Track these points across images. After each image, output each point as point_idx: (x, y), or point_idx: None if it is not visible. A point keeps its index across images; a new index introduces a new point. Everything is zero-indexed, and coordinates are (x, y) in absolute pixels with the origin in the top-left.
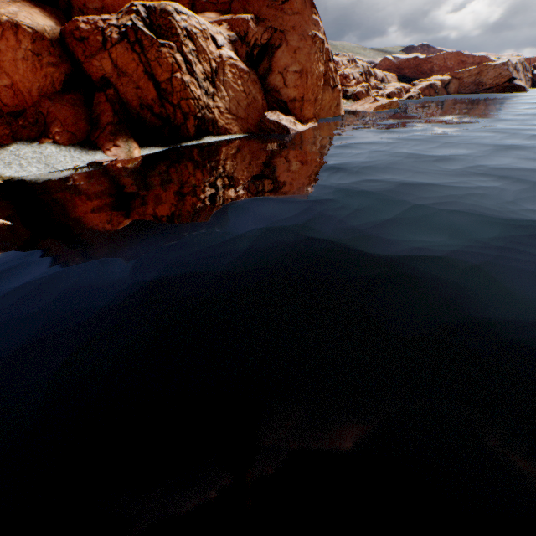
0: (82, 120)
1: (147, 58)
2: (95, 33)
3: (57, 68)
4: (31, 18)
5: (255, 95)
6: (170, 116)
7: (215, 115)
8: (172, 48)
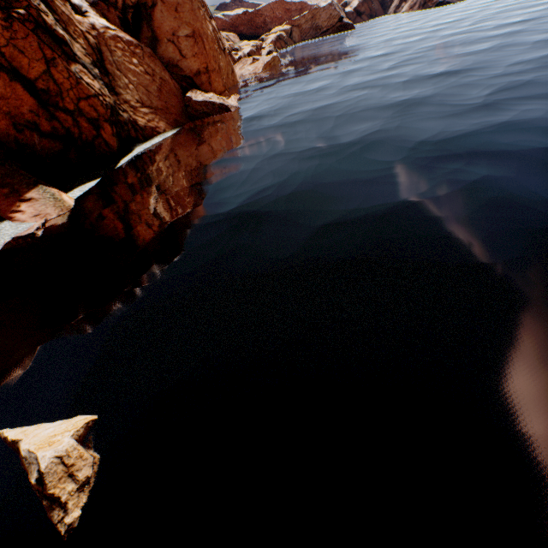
0: None
1: None
2: None
3: None
4: None
5: (160, 74)
6: (71, 131)
7: (129, 114)
8: (25, 19)
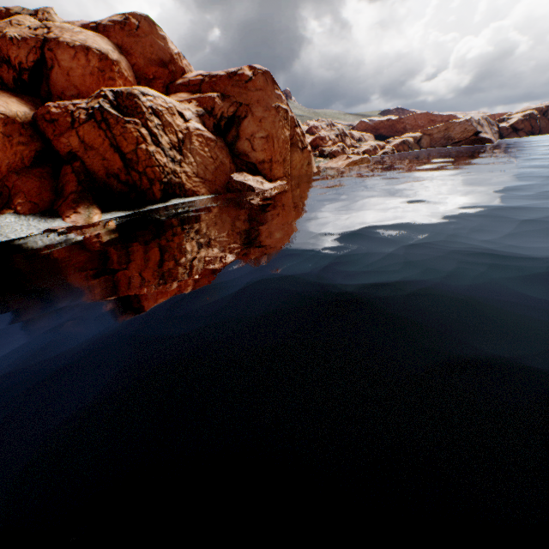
0: (47, 190)
1: (113, 133)
2: (65, 116)
3: (27, 146)
4: (6, 106)
5: (222, 159)
6: (136, 183)
7: (183, 179)
8: (137, 124)
